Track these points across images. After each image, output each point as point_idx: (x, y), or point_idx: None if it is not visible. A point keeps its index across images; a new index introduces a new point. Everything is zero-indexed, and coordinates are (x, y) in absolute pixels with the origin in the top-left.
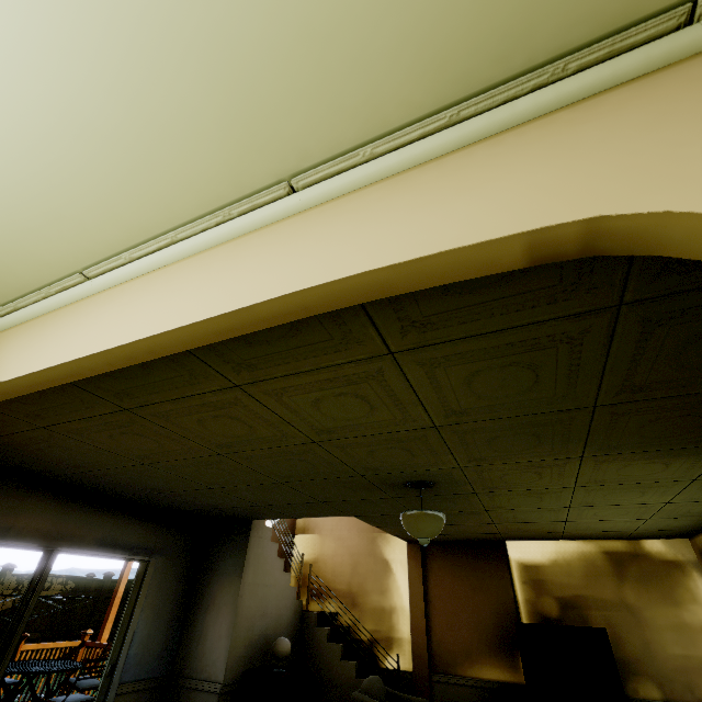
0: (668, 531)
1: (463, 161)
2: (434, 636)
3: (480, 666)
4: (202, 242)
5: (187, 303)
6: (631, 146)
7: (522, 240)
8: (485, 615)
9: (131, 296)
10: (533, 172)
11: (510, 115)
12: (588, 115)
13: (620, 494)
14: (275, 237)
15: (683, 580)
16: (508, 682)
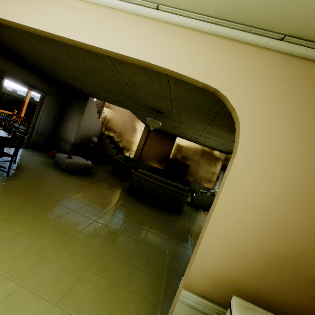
0: (222, 151)
1: (210, 42)
2: (143, 152)
3: (153, 163)
4: (116, 5)
5: (108, 38)
6: (238, 73)
7: (203, 84)
8: (160, 153)
9: (81, 13)
10: (218, 64)
11: (230, 34)
12: (243, 52)
13: (214, 137)
14: (145, 27)
15: (216, 162)
16: (158, 168)
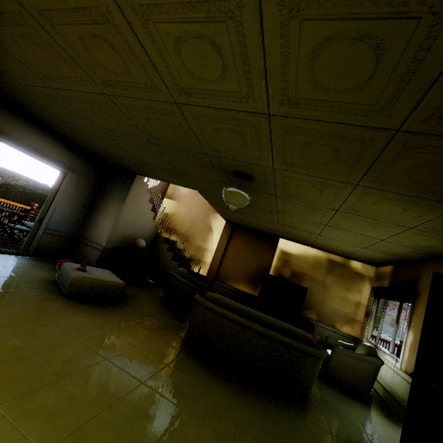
0: (369, 259)
1: None
2: (222, 266)
3: (240, 284)
4: None
5: None
6: None
7: None
8: (252, 266)
9: None
10: None
11: None
12: None
13: (360, 225)
14: None
15: (359, 283)
16: (249, 294)
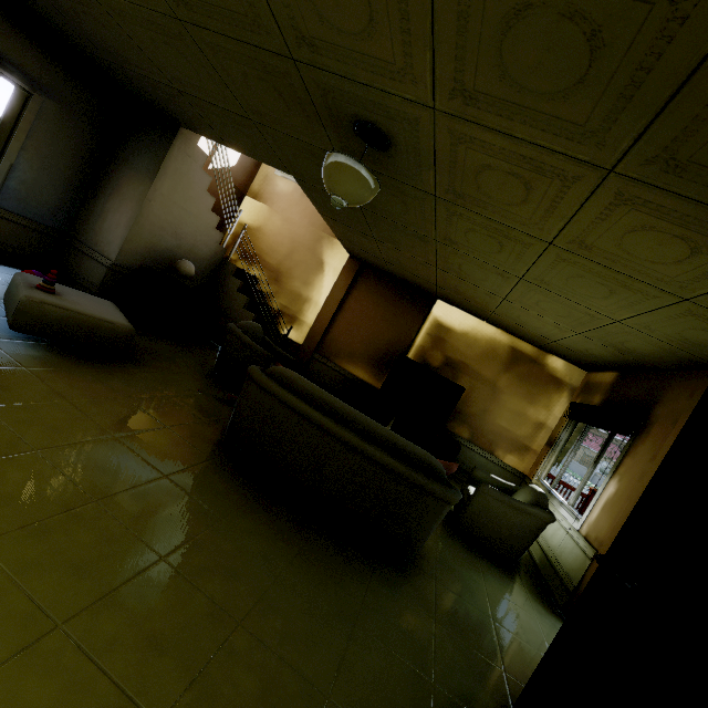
0: (580, 356)
1: None
2: (332, 333)
3: (355, 366)
4: None
5: None
6: None
7: None
8: (381, 340)
9: None
10: None
11: None
12: None
13: (587, 283)
14: None
15: (552, 393)
16: (369, 384)
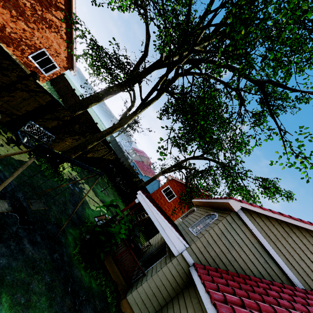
0: None
1: None
2: None
3: None
4: None
5: None
6: None
7: None
8: None
9: None
10: None
11: None
12: None
13: None
14: None
15: None
16: None
